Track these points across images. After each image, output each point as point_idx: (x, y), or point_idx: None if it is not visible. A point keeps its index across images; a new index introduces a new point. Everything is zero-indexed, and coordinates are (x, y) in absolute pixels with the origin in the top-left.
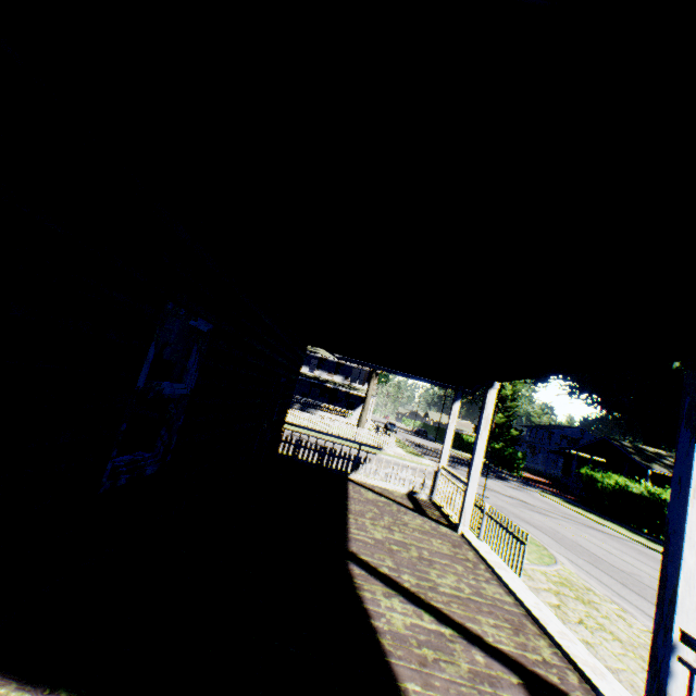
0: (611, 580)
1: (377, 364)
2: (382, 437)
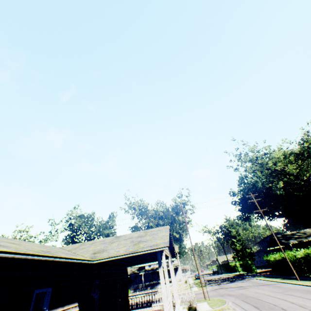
0: (242, 302)
1: (148, 263)
2: (183, 285)
